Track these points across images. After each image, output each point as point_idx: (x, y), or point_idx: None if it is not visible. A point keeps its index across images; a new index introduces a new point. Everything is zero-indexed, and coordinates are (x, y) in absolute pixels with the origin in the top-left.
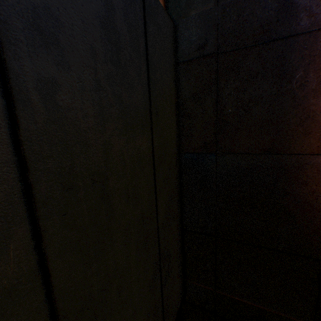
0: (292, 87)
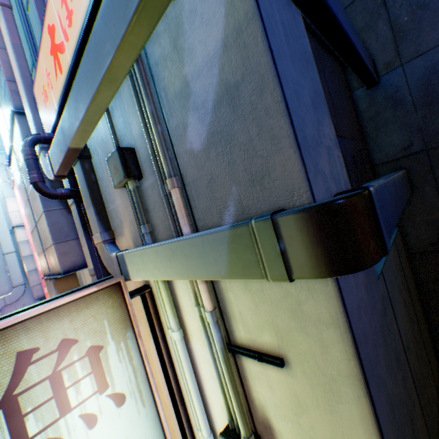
0: None
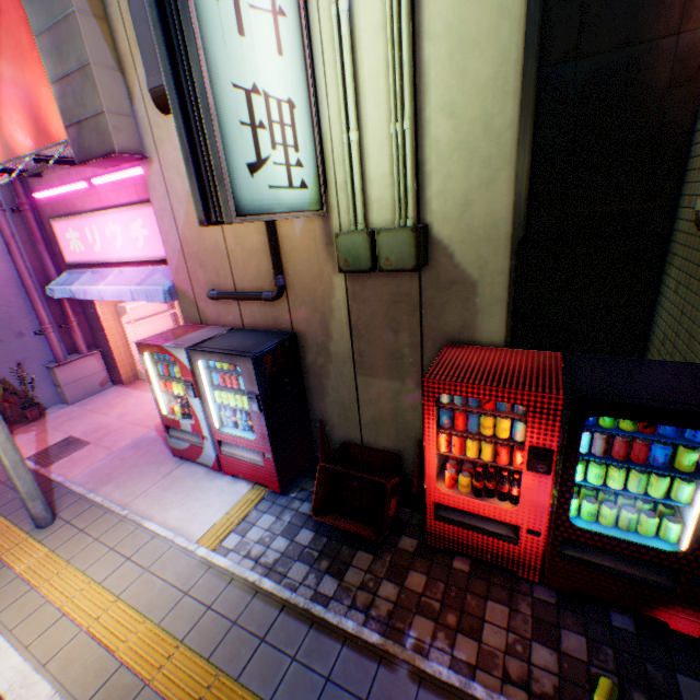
0: None
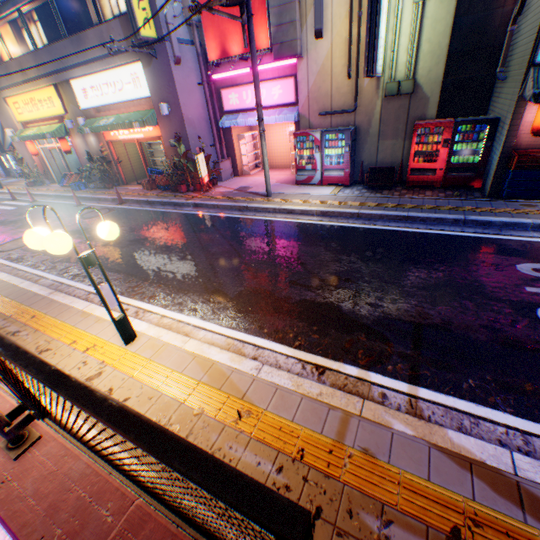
0: None
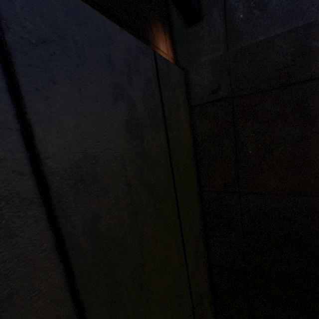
0: (317, 130)
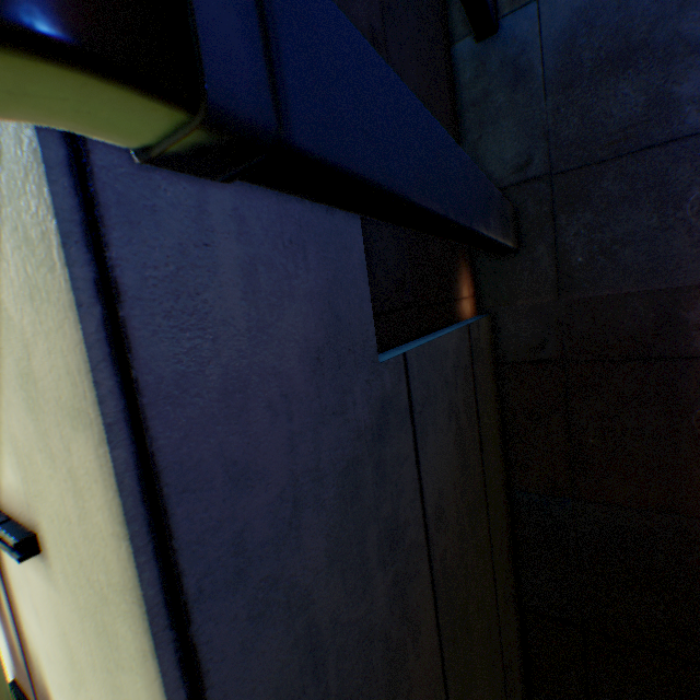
0: (690, 424)
